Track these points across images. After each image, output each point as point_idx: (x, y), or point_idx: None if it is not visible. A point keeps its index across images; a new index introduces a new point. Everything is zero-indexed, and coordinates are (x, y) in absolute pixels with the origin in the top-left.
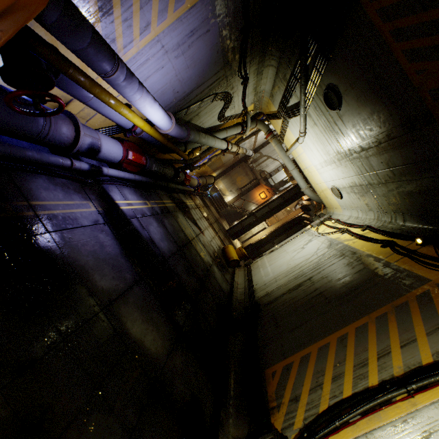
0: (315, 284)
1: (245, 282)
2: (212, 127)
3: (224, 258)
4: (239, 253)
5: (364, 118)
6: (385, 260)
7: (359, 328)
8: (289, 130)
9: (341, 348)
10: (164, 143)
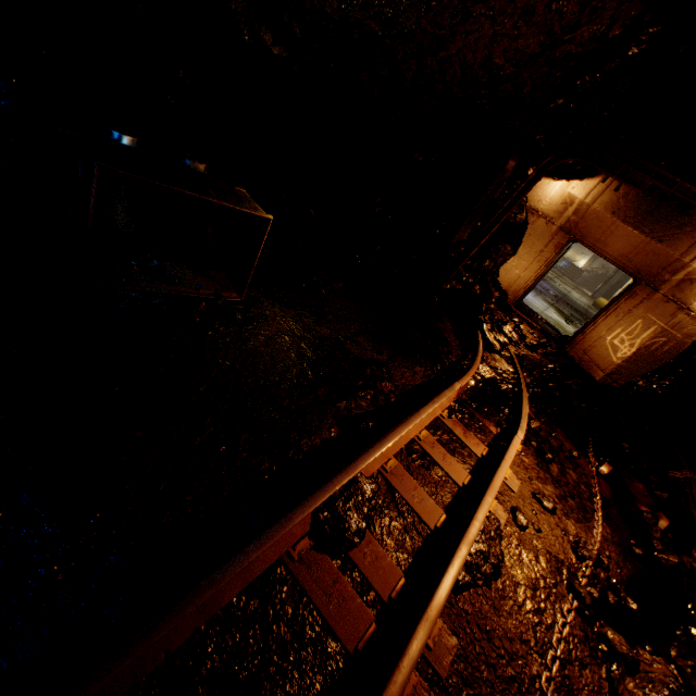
0: None
1: None
2: None
3: (597, 309)
4: None
5: None
6: None
7: None
8: None
9: None
10: None
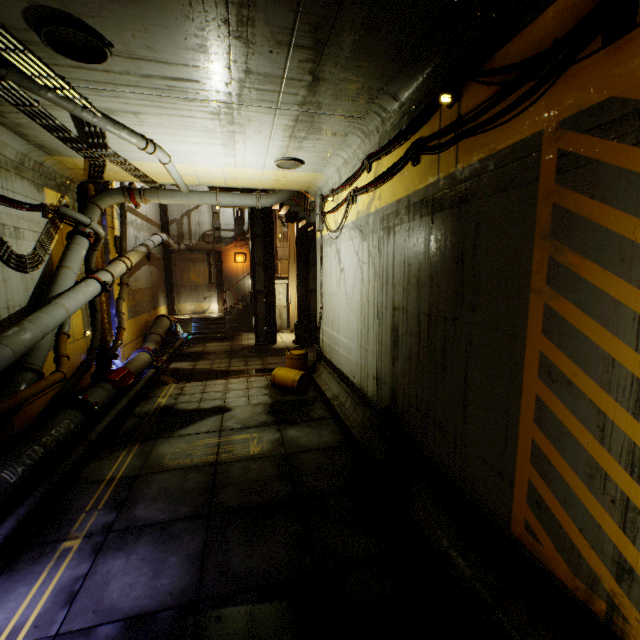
0: (408, 309)
1: (341, 384)
2: (40, 288)
3: (288, 392)
4: (295, 362)
5: (148, 7)
6: (443, 179)
7: (548, 327)
8: (137, 163)
9: (567, 393)
10: None
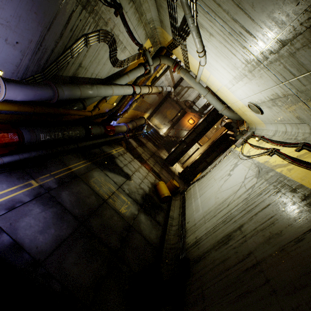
0: (247, 241)
1: (180, 216)
2: (113, 76)
3: (157, 195)
4: (171, 186)
5: None
6: None
7: None
8: (190, 55)
9: None
10: (27, 111)
